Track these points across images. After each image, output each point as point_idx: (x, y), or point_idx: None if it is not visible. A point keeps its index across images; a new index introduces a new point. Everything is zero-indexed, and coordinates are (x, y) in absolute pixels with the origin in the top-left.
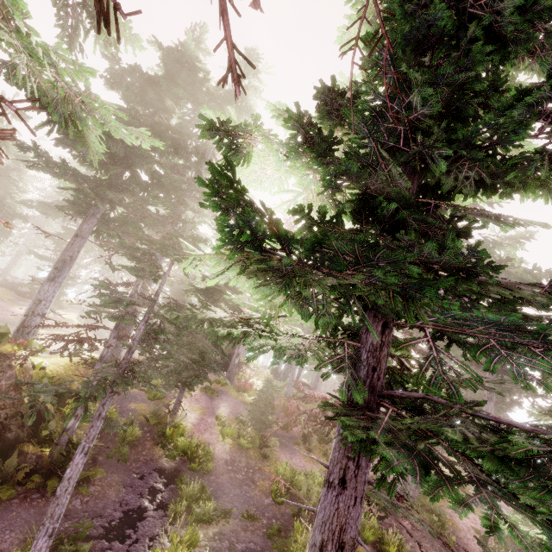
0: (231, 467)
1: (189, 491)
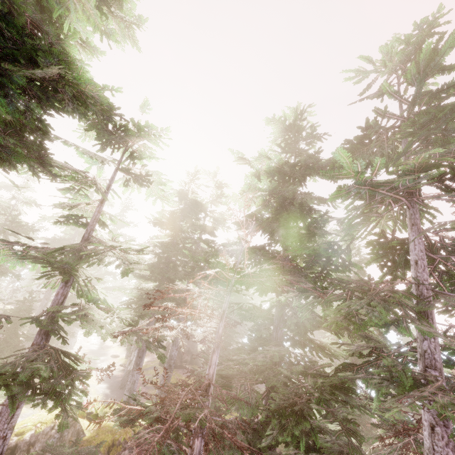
0: None
1: None
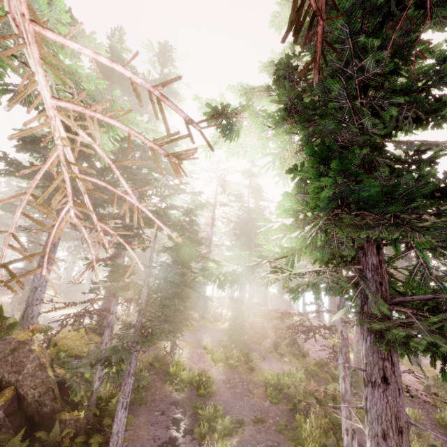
0: (229, 385)
1: (206, 413)
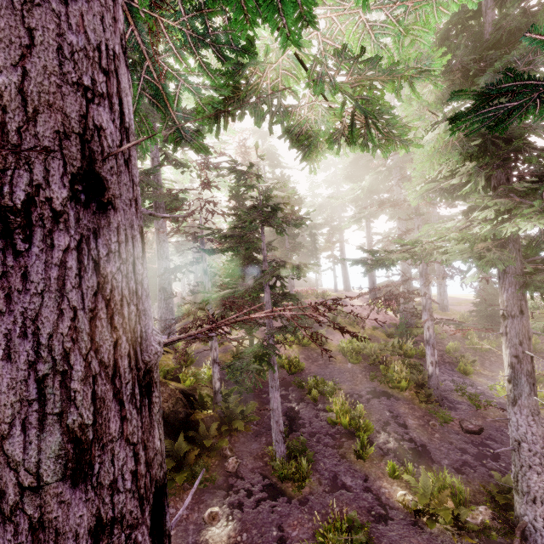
0: (311, 360)
1: (311, 384)
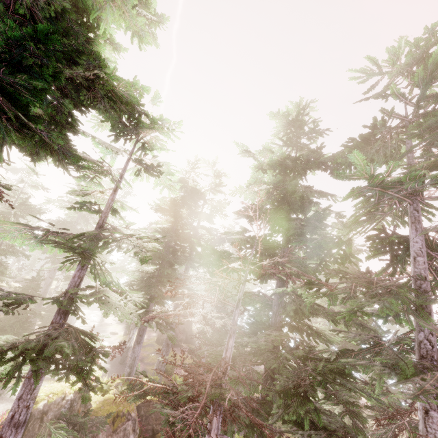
0: None
1: None
